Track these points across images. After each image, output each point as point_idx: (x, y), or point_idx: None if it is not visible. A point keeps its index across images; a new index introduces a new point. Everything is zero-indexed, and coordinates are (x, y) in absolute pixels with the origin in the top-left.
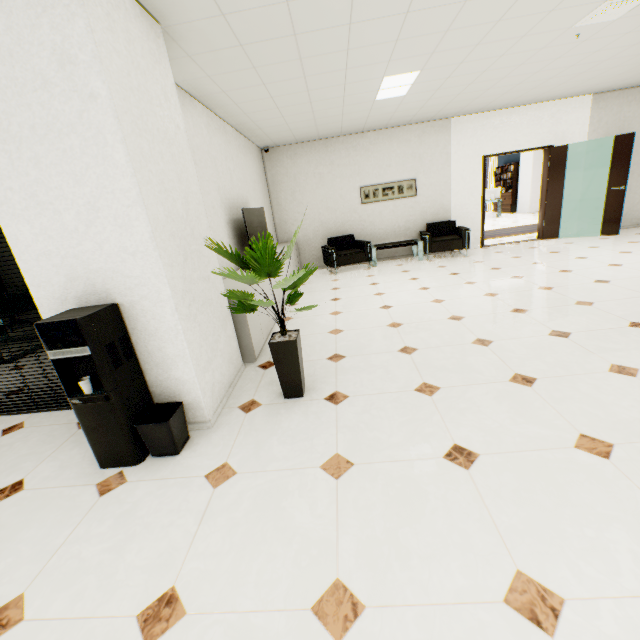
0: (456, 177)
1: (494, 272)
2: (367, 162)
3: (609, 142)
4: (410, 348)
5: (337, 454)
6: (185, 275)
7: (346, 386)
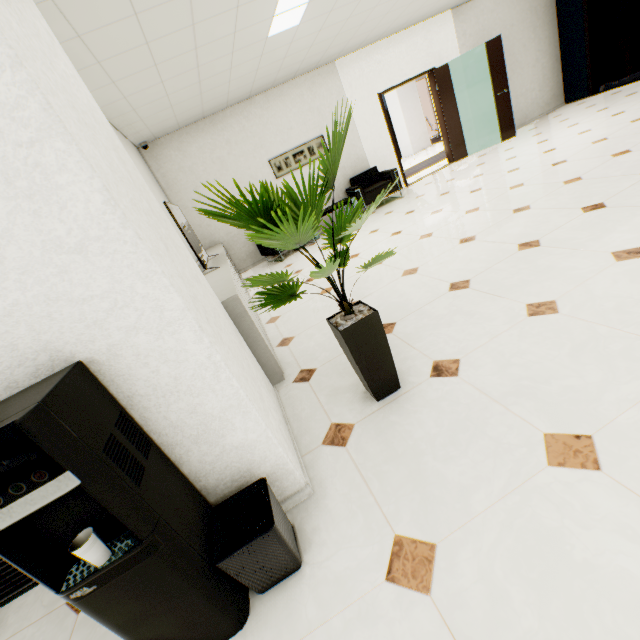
0: (360, 123)
1: (448, 196)
2: (266, 131)
3: (478, 53)
4: (459, 282)
5: (547, 435)
6: (179, 272)
7: (439, 350)
